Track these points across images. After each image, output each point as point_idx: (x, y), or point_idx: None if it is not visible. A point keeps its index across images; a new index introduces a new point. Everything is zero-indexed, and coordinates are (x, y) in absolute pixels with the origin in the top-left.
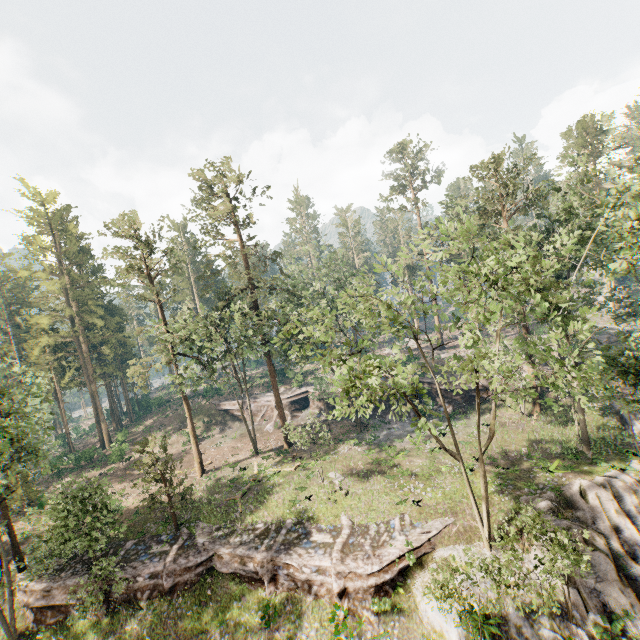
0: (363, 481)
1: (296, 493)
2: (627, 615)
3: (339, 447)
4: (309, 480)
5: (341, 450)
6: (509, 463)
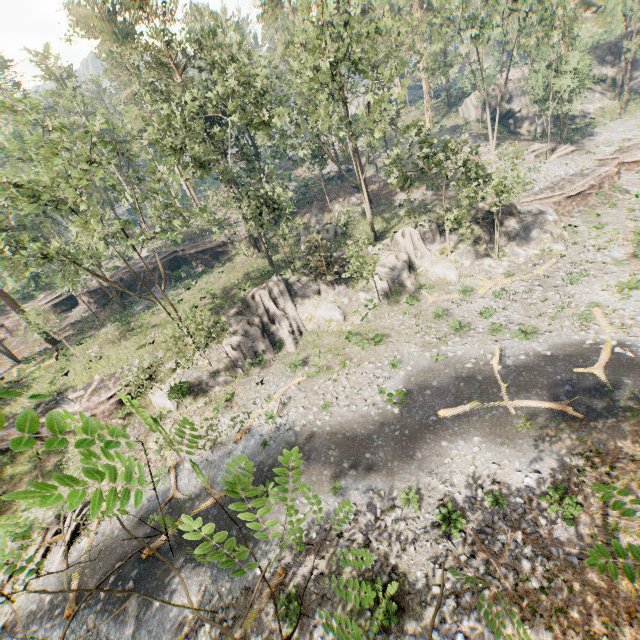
0: (117, 345)
1: (56, 376)
2: (264, 352)
3: (103, 328)
4: (70, 362)
5: (104, 330)
6: (225, 294)
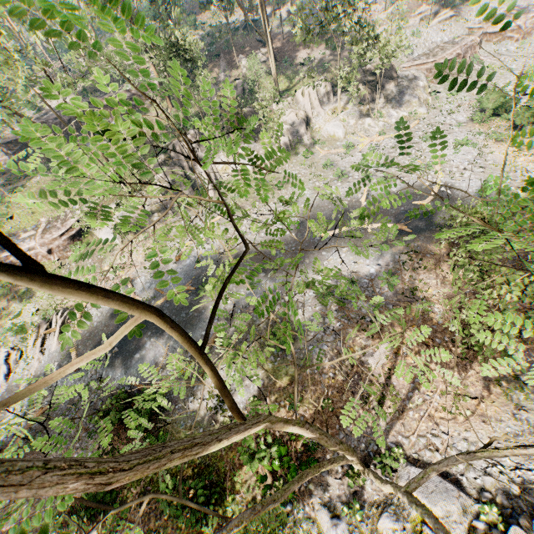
0: None
1: (2, 220)
2: None
3: (33, 178)
4: (11, 209)
5: (35, 180)
6: None
